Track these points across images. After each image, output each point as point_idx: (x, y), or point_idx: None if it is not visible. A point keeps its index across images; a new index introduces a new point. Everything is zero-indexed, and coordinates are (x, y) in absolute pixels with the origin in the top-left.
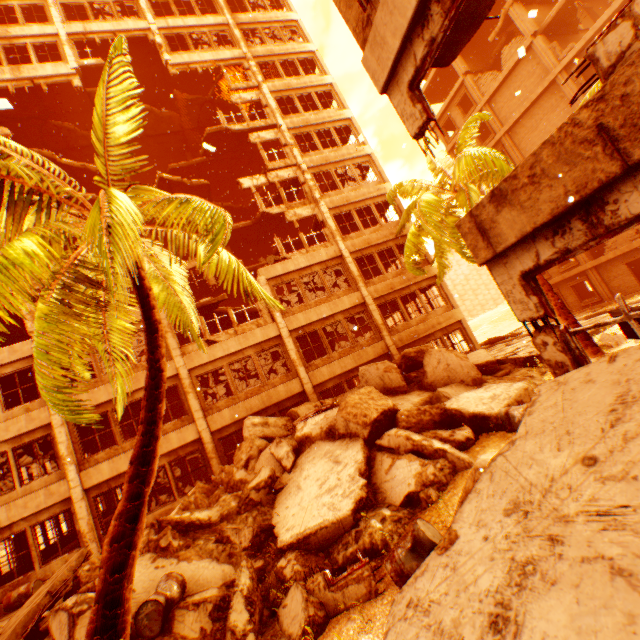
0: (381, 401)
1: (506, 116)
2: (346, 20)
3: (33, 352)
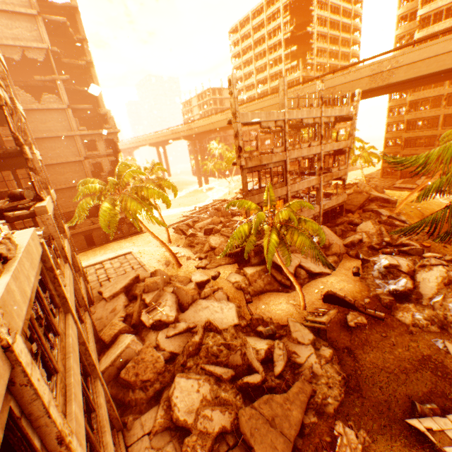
0: (188, 286)
1: (35, 129)
2: (244, 188)
3: (19, 358)
